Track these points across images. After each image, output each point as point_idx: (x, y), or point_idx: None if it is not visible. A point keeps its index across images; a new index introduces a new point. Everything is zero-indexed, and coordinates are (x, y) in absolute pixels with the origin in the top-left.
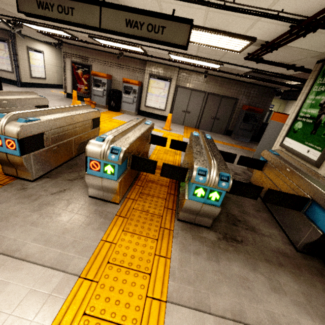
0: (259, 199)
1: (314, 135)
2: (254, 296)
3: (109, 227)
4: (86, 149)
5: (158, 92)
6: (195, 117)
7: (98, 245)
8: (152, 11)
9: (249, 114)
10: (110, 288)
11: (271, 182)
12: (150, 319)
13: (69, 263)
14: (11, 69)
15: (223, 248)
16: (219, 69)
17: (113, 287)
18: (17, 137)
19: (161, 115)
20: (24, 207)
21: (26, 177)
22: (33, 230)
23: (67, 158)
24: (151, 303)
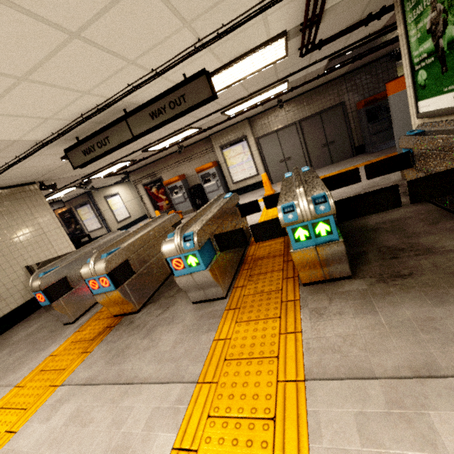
0: (434, 207)
1: (447, 72)
2: (448, 337)
3: (220, 325)
4: (162, 251)
5: (239, 159)
6: (300, 159)
7: (211, 346)
8: (165, 91)
9: (371, 109)
10: (232, 384)
11: (432, 172)
12: (286, 405)
13: (184, 373)
14: (100, 225)
15: (379, 293)
16: (290, 87)
17: (235, 383)
18: (106, 272)
19: (256, 182)
20: (135, 338)
21: (131, 310)
22: (146, 354)
23: (164, 277)
24: (284, 387)
